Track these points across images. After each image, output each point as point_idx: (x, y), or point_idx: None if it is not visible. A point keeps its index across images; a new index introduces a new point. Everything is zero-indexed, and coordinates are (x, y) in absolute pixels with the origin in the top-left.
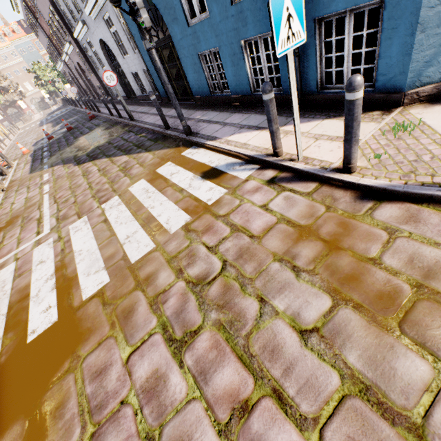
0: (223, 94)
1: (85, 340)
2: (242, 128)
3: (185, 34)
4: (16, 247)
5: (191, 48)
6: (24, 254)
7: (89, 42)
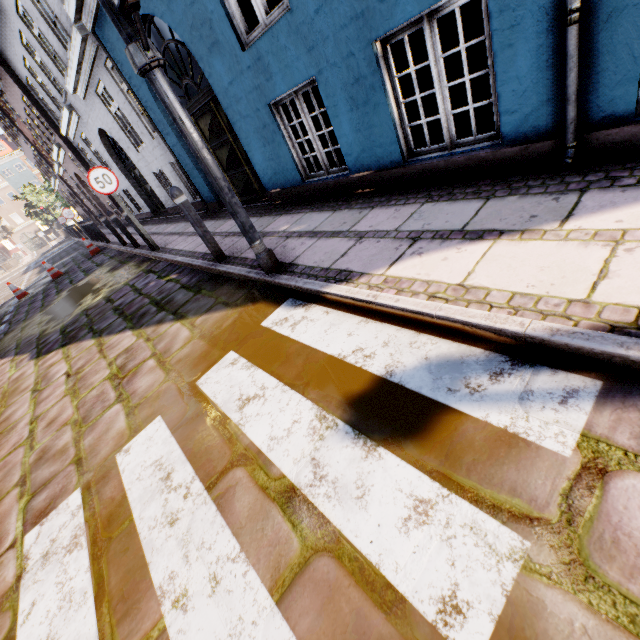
0: (331, 176)
1: None
2: (417, 240)
3: (237, 71)
4: None
5: (254, 96)
6: None
7: (85, 139)
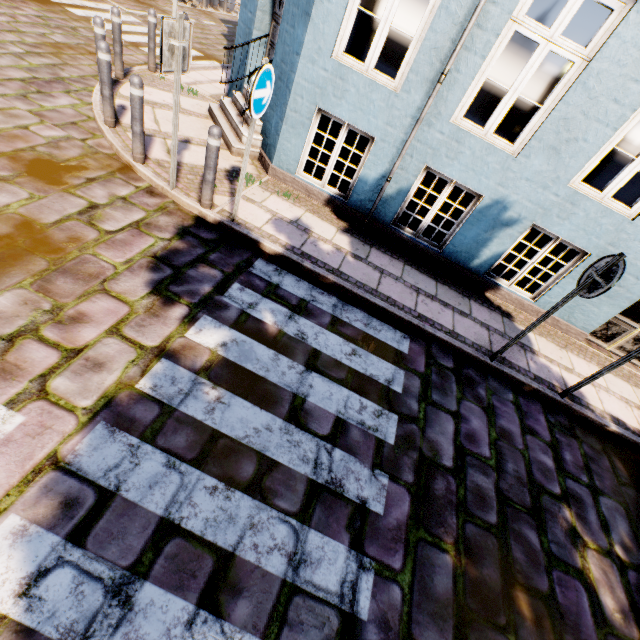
0: None
1: (41, 4)
2: None
3: None
4: (115, 2)
5: None
6: (106, 2)
7: None
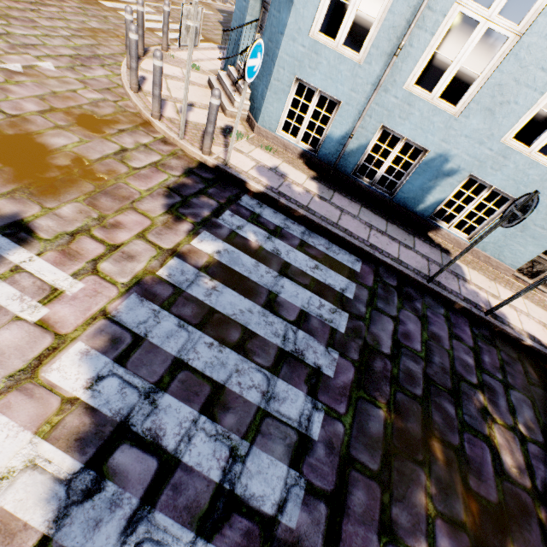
0: None
1: None
2: None
3: None
4: None
5: None
6: None
7: None
